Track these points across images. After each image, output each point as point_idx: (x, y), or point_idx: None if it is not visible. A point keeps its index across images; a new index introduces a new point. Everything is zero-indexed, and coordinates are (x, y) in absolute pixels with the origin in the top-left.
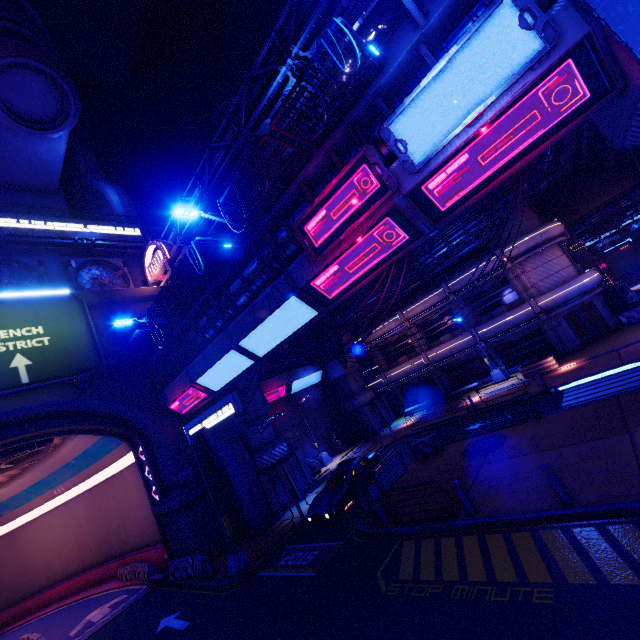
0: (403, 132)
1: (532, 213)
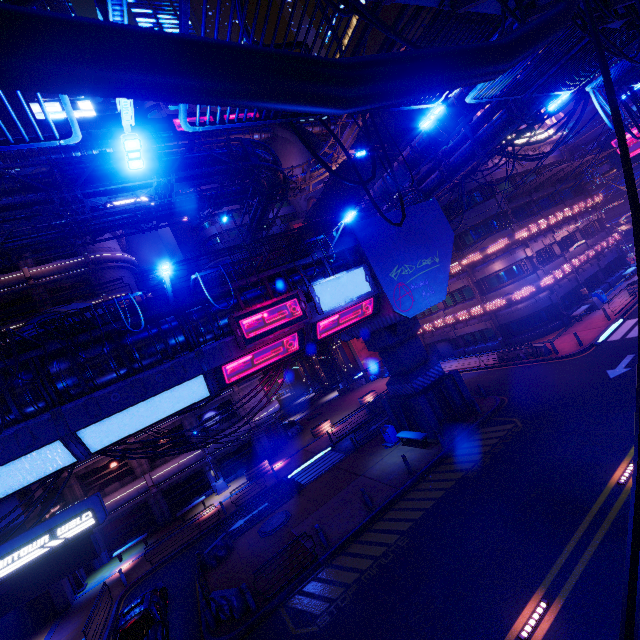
0: (319, 293)
1: None
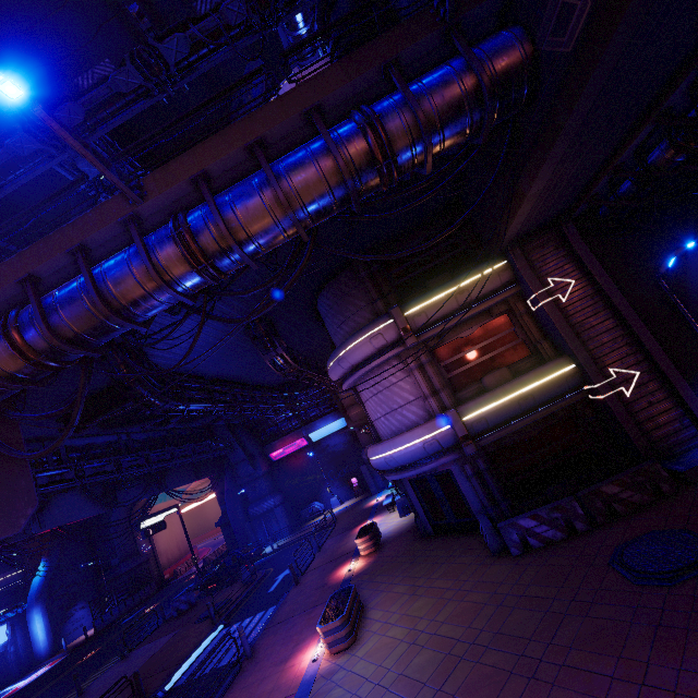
0: None
1: (360, 299)
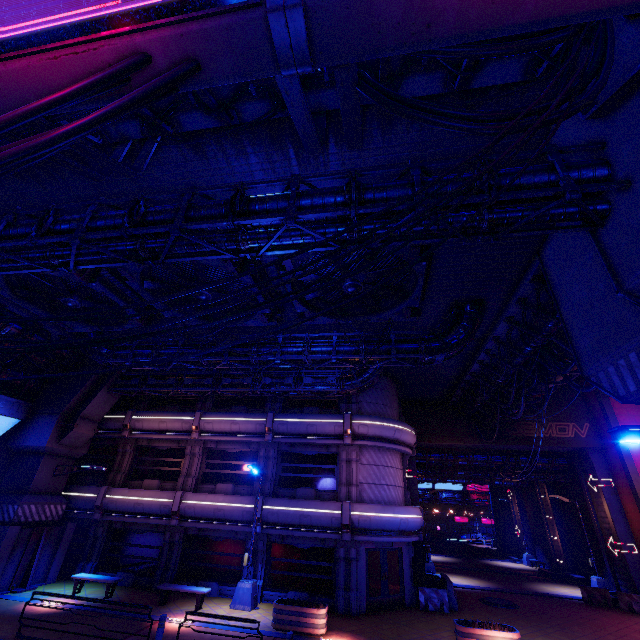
0: None
1: (397, 405)
